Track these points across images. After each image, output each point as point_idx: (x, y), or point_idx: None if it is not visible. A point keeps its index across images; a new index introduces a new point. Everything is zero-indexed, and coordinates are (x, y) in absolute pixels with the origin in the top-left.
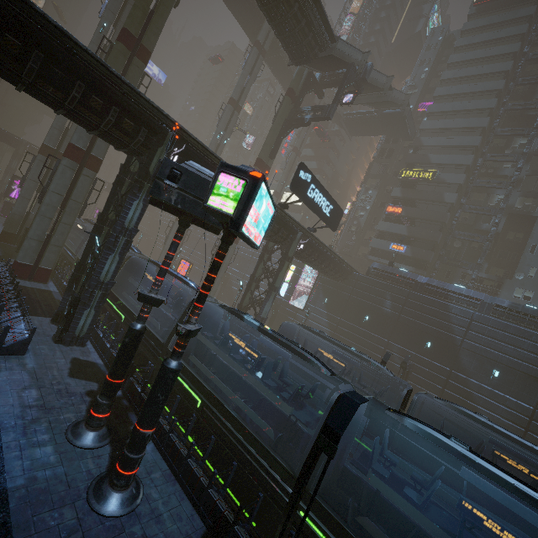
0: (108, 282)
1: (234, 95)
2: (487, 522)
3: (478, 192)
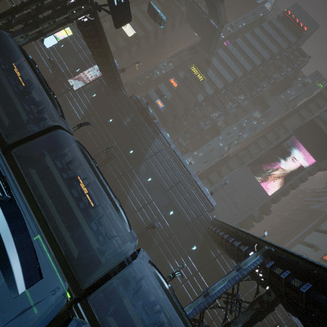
0: None
1: None
2: None
3: (212, 106)
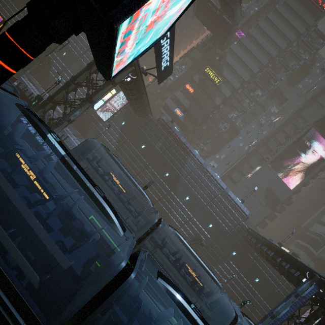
0: None
1: None
2: None
3: (229, 106)
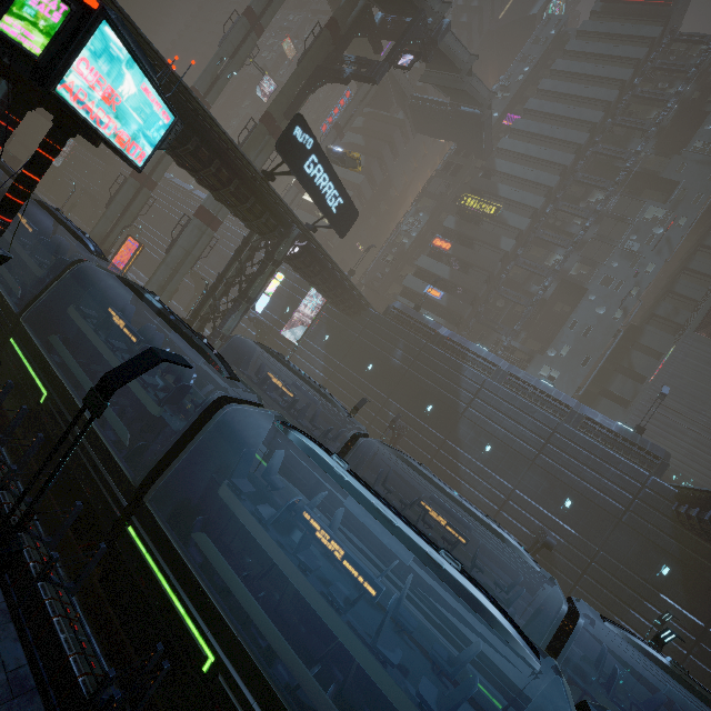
0: None
1: (254, 4)
2: (319, 532)
3: (539, 246)
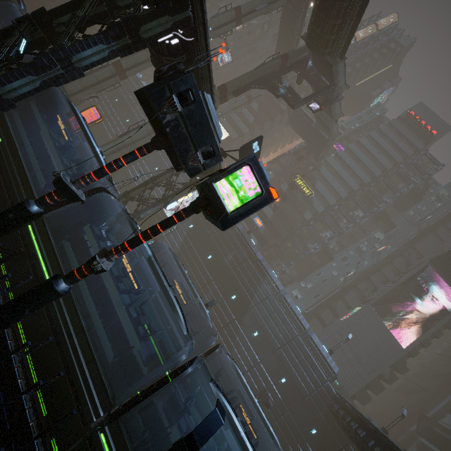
0: (6, 100)
1: (244, 7)
2: None
3: (322, 223)
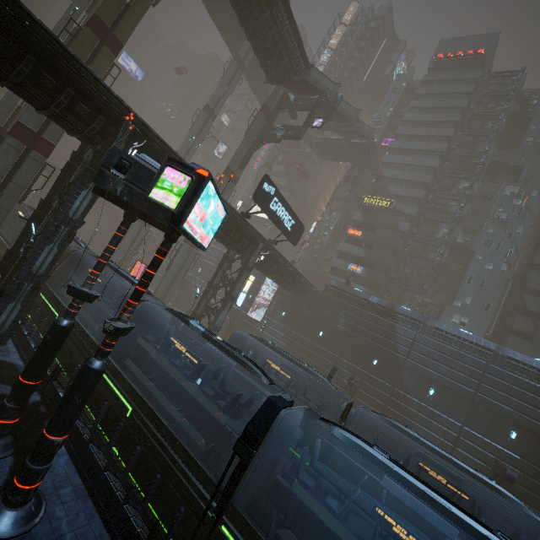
0: (41, 275)
1: (209, 102)
2: (395, 527)
3: (428, 224)
